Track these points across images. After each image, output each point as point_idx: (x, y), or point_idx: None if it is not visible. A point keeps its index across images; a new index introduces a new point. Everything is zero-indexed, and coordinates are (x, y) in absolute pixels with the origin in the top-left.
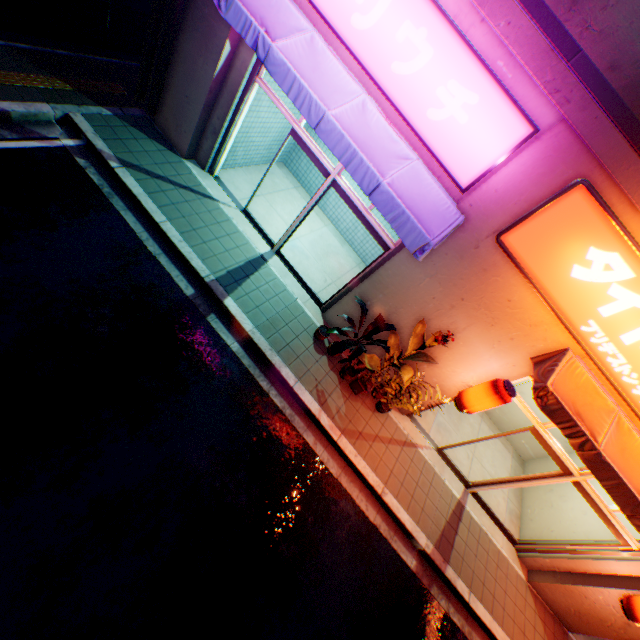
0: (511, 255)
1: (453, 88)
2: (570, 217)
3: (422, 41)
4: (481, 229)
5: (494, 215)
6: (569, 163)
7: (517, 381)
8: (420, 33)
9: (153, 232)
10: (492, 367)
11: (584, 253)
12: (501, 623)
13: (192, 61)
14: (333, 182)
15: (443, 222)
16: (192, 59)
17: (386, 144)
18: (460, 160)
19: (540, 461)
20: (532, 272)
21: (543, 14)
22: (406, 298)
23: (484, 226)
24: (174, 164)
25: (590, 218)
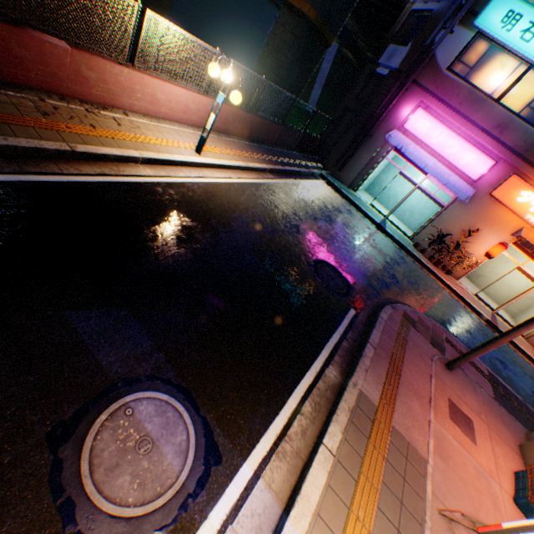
0: (495, 198)
1: (467, 155)
2: (512, 184)
3: (455, 144)
4: (481, 193)
5: (485, 188)
6: (507, 170)
7: (498, 271)
8: (455, 142)
9: (355, 208)
10: (494, 243)
11: (519, 193)
12: (529, 353)
13: (361, 154)
14: (417, 187)
15: (469, 191)
16: (361, 154)
17: (444, 171)
18: (472, 173)
19: (521, 313)
20: (503, 203)
21: (492, 137)
22: (453, 224)
23: (482, 192)
24: (346, 188)
25: (518, 183)
